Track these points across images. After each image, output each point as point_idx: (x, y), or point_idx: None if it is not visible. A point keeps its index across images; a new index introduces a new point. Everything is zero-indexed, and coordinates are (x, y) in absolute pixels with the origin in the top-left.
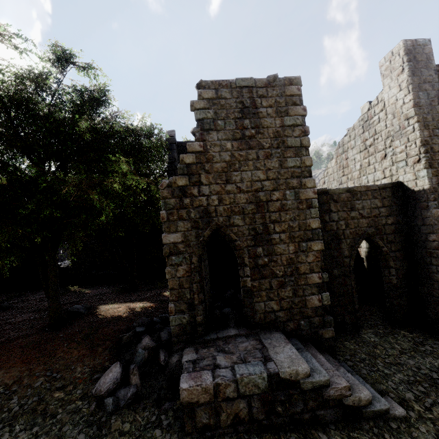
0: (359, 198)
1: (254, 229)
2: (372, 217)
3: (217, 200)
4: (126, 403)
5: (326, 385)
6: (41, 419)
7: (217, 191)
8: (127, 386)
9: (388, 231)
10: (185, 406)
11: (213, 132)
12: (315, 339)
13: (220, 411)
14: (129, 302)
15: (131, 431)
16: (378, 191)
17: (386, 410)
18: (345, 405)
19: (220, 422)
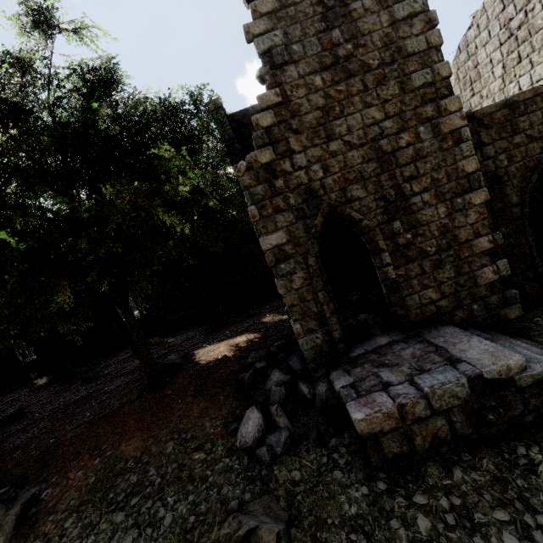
0: (523, 112)
1: (382, 198)
2: None
3: (321, 170)
4: (283, 450)
5: None
6: (192, 486)
7: (317, 157)
8: (276, 431)
9: None
10: (366, 439)
11: (290, 67)
12: (496, 324)
13: (412, 435)
14: (226, 339)
15: (304, 479)
16: None
17: None
18: None
19: (416, 448)
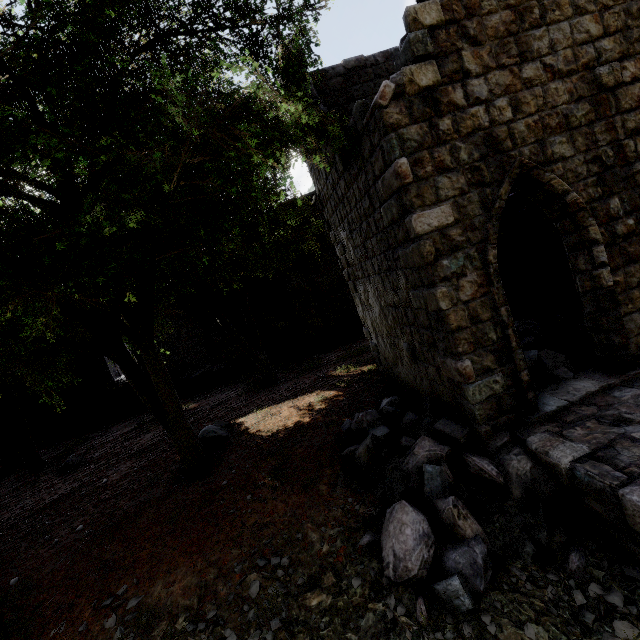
0: None
1: (596, 159)
2: None
3: (510, 108)
4: (487, 581)
5: None
6: None
7: (504, 86)
8: (460, 544)
9: None
10: None
11: None
12: None
13: None
14: (286, 400)
15: None
16: None
17: None
18: None
19: None
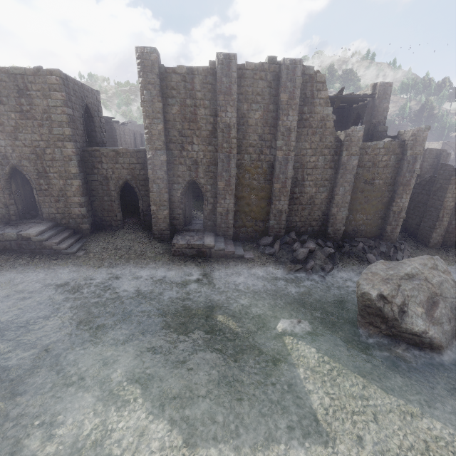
0: (121, 156)
1: (37, 169)
2: (130, 169)
3: (11, 150)
4: None
5: (43, 240)
6: None
7: (10, 145)
8: None
9: (141, 179)
10: None
11: (1, 106)
12: (78, 229)
13: None
14: None
15: None
16: (135, 153)
17: (73, 253)
18: (53, 249)
19: None
